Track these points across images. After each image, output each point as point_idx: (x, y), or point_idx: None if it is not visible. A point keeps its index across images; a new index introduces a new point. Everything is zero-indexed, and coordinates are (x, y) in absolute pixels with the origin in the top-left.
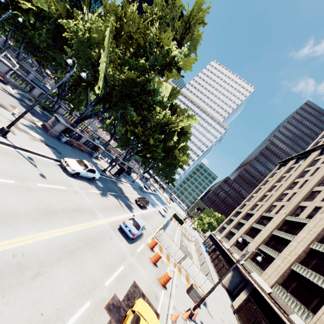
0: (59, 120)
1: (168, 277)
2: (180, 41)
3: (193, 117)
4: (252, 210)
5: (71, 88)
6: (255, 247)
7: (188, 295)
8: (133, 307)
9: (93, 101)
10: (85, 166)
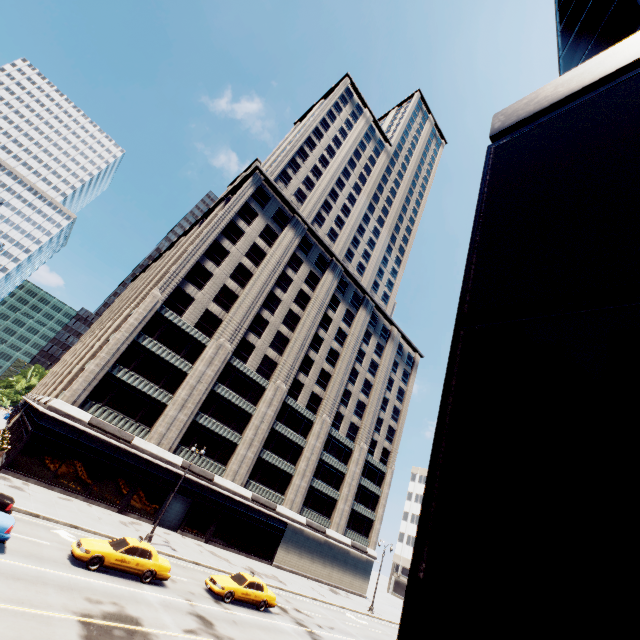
0: None
1: None
2: None
3: None
4: None
5: None
6: (53, 377)
7: None
8: None
9: None
10: None
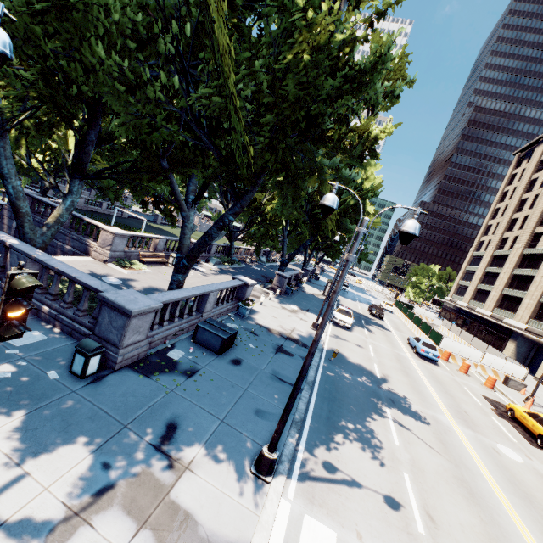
0: (286, 276)
1: (494, 380)
2: (372, 110)
3: (373, 163)
4: (500, 248)
5: None
6: (535, 302)
7: (508, 387)
8: (516, 410)
9: (285, 230)
10: (348, 313)
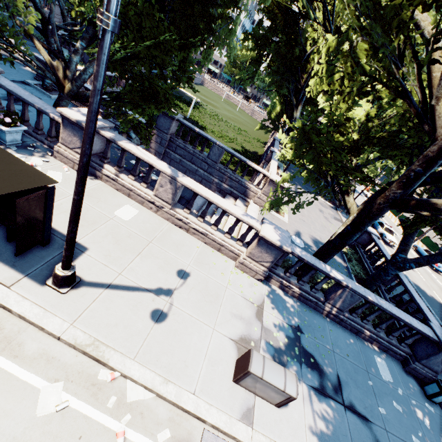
0: None
1: None
2: None
3: None
4: None
5: (283, 112)
6: None
7: None
8: None
9: None
10: (391, 232)
